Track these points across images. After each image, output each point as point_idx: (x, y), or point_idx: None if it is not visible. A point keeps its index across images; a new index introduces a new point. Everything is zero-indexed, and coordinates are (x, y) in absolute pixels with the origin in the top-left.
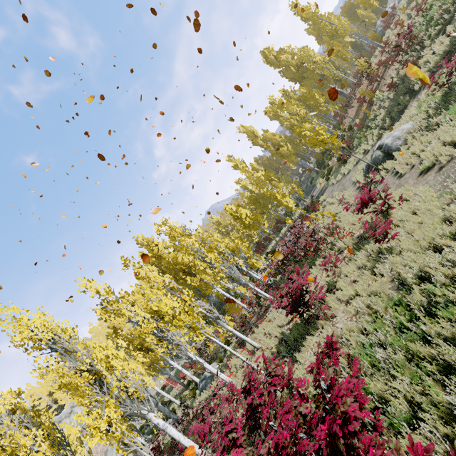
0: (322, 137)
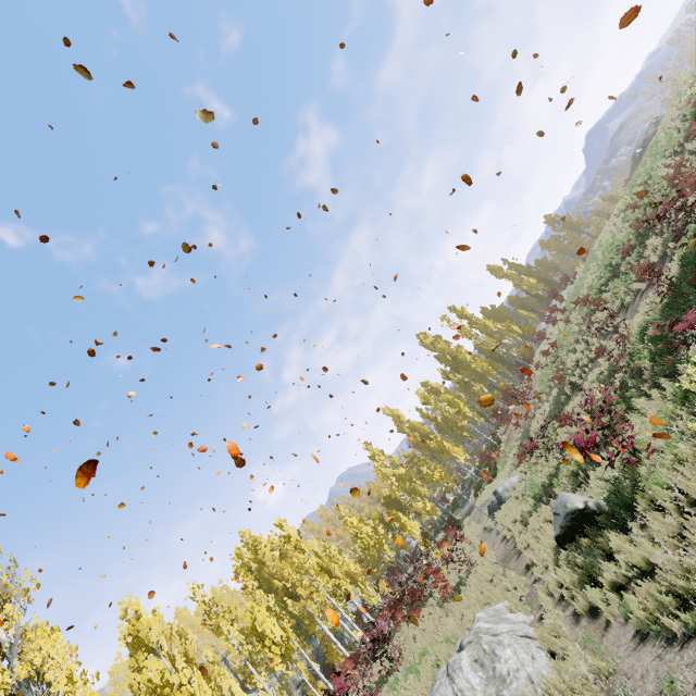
0: (436, 477)
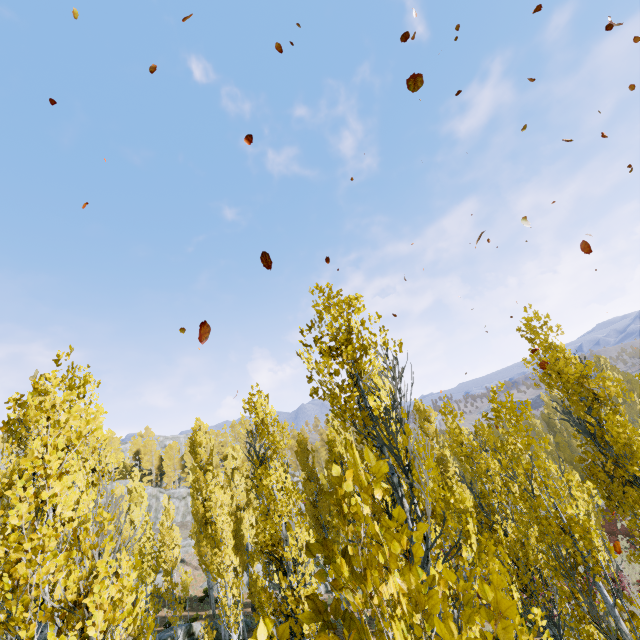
0: None
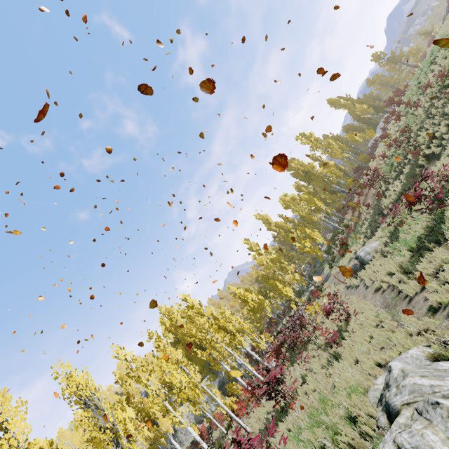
0: (307, 249)
